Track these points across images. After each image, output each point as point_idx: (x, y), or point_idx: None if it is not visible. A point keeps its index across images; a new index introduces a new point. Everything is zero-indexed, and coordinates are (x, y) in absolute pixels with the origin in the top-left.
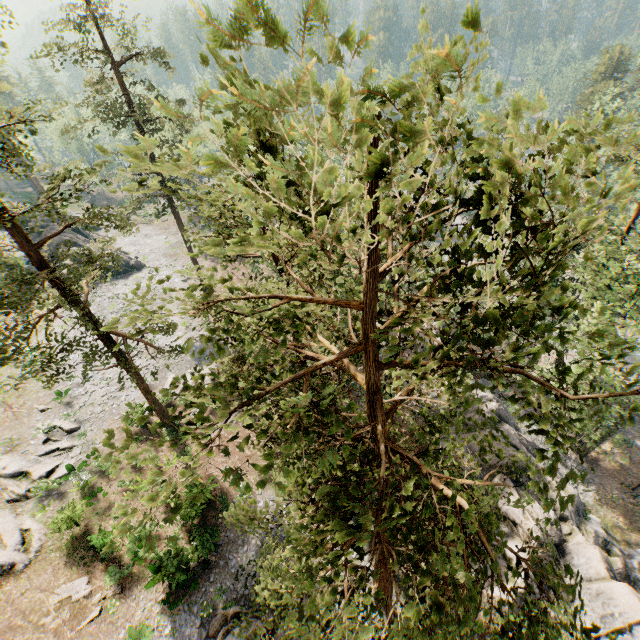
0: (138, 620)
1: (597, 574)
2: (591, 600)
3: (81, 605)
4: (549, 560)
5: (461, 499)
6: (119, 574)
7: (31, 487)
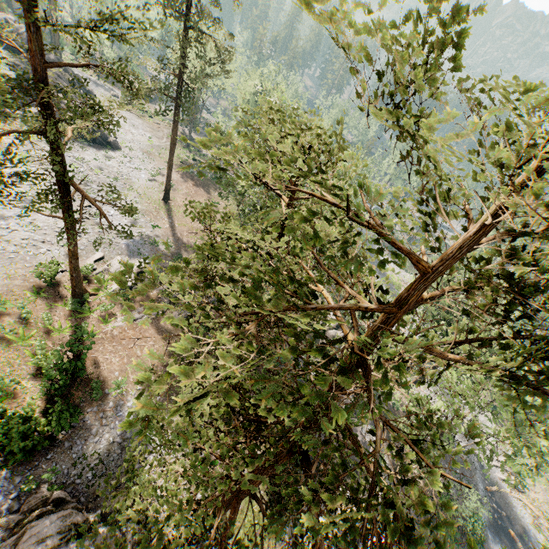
0: None
1: None
2: None
3: None
4: None
5: None
6: None
7: None
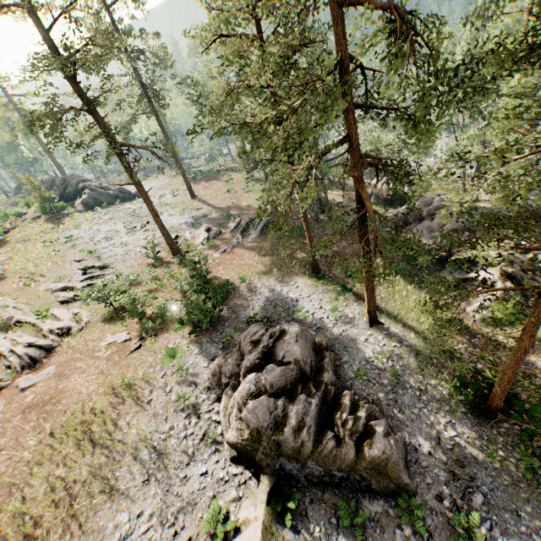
0: (171, 349)
1: None
2: None
3: (125, 345)
4: (520, 274)
5: None
6: (151, 323)
7: (76, 293)
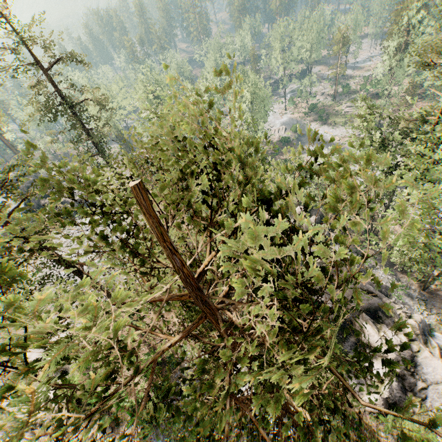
0: None
1: (441, 378)
2: (439, 397)
3: None
4: (404, 373)
5: (293, 403)
6: None
7: None
